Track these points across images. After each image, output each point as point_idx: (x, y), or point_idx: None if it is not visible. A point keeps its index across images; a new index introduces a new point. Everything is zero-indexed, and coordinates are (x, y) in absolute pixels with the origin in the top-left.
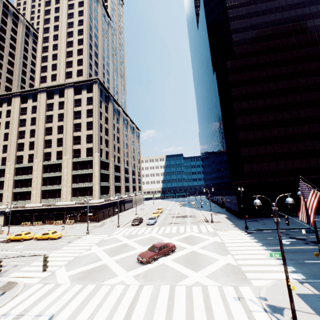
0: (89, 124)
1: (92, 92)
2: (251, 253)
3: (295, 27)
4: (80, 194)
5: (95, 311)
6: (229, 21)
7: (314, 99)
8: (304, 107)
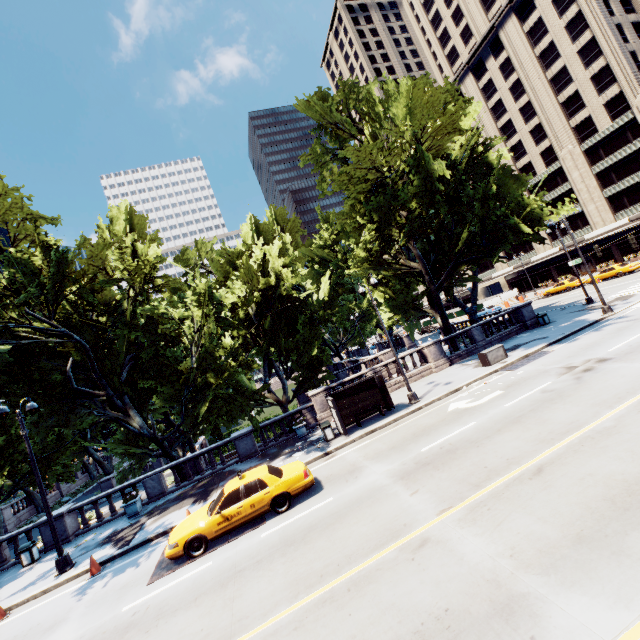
0: (585, 51)
1: None
2: None
3: None
4: (632, 200)
5: None
6: None
7: None
8: None
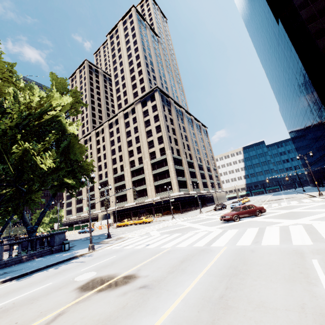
0: (157, 128)
1: (154, 100)
2: None
3: None
4: (162, 190)
5: (181, 241)
6: None
7: None
8: None
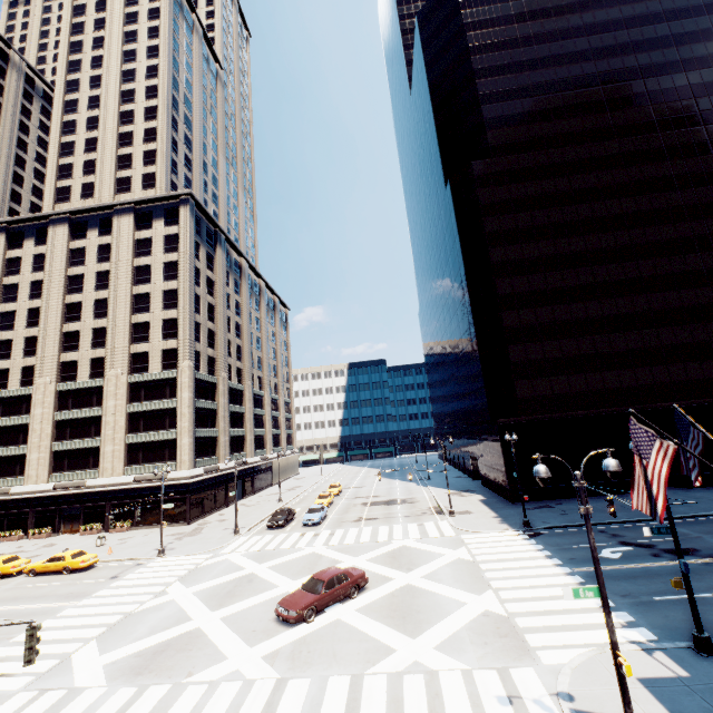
0: (169, 295)
1: (177, 223)
2: (538, 585)
3: (610, 94)
4: (147, 458)
5: None
6: (474, 77)
7: (656, 241)
8: (636, 257)
